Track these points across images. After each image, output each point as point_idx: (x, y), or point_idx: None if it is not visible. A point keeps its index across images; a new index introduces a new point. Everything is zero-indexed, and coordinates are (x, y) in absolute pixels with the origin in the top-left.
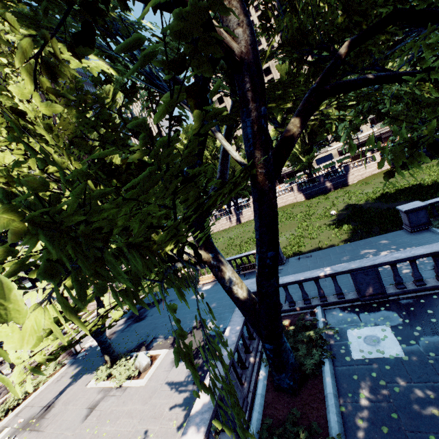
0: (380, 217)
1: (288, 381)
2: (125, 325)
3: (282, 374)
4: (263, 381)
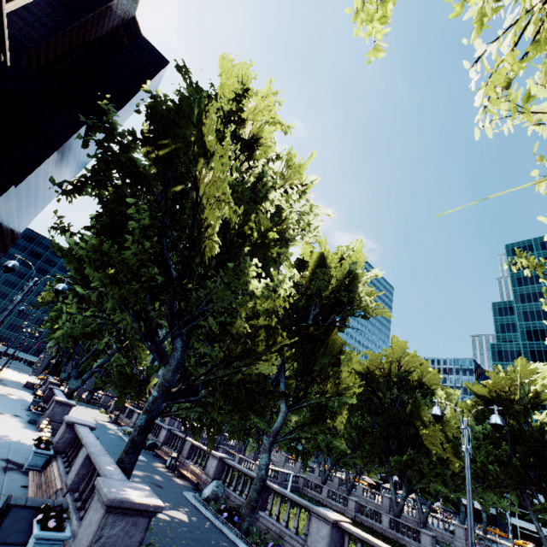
0: None
1: None
2: None
3: None
4: None
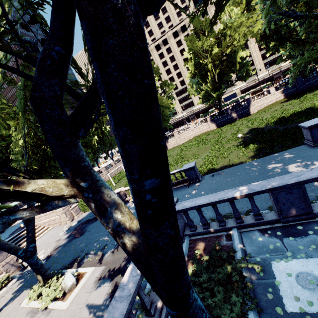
0: (280, 136)
1: None
2: (68, 240)
3: None
4: None
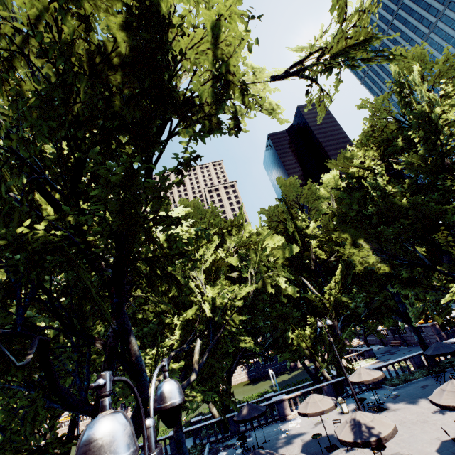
0: None
1: None
2: None
3: None
4: None
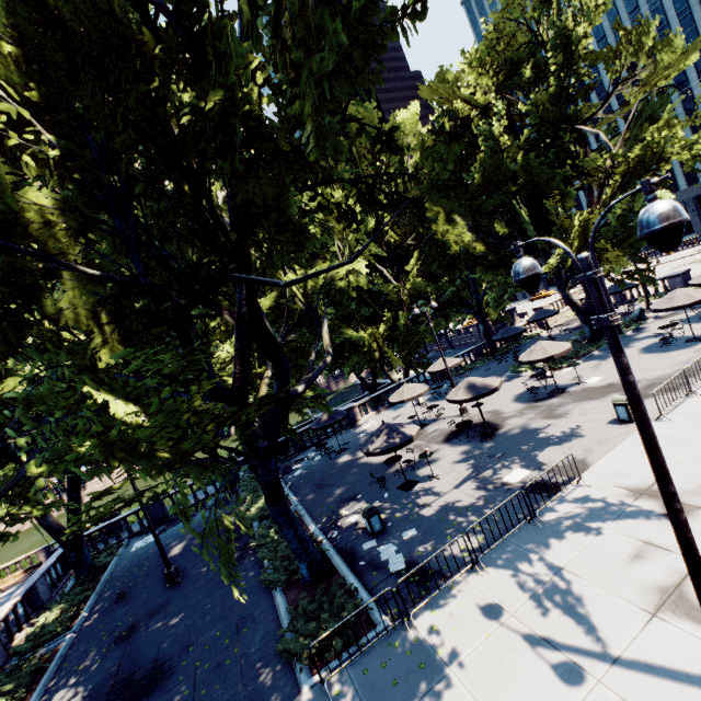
0: None
1: (85, 572)
2: None
3: (82, 569)
4: (69, 586)
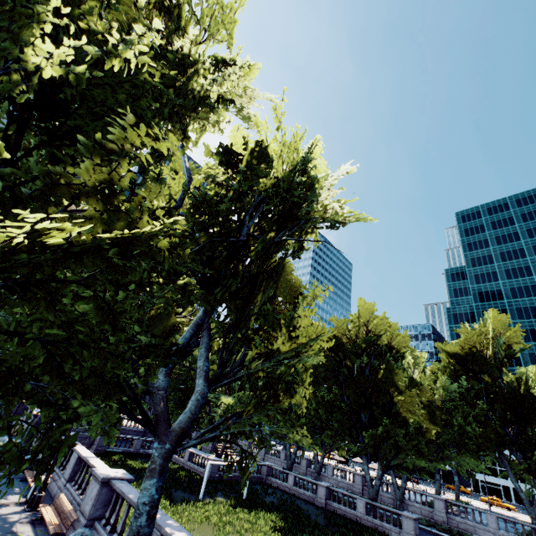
0: None
1: None
2: None
3: None
4: None
